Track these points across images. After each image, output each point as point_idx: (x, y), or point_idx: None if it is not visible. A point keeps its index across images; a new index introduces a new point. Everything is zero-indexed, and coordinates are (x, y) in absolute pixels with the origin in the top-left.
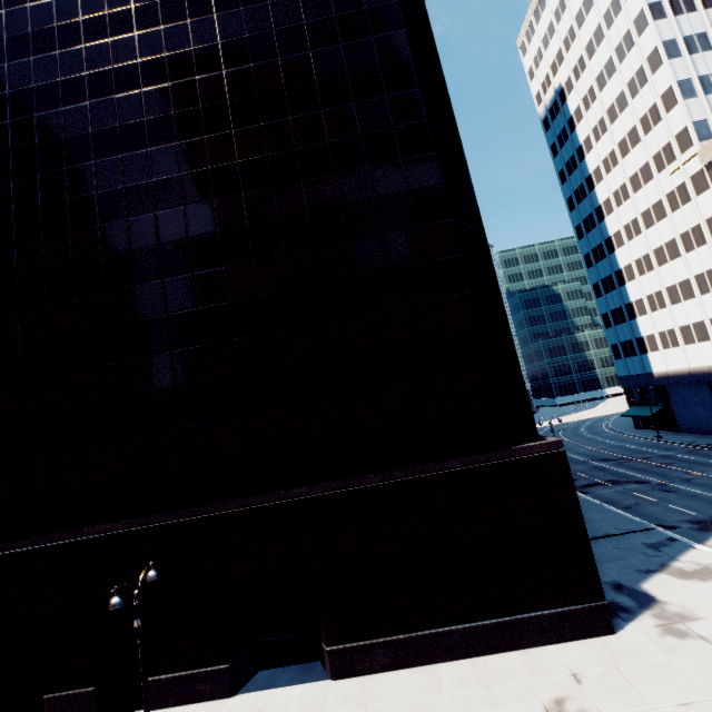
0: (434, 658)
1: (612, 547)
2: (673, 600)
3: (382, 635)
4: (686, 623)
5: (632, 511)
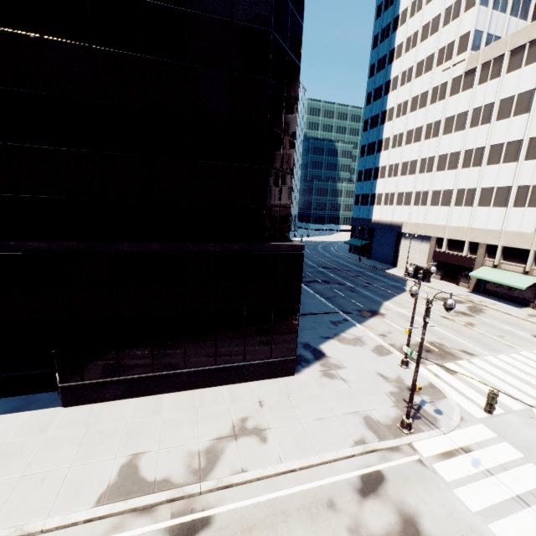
0: (162, 390)
1: (311, 321)
2: (335, 356)
3: (117, 375)
4: (337, 370)
5: (330, 300)
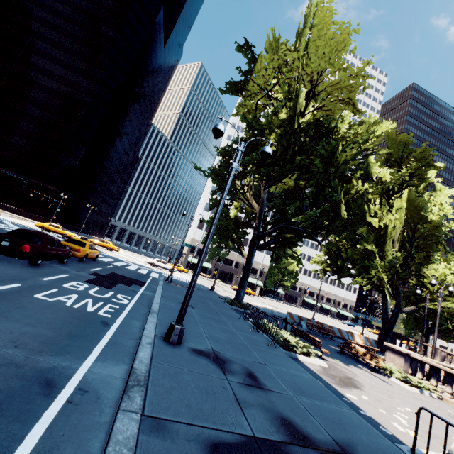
0: (2, 209)
1: (76, 233)
2: None
3: None
4: None
5: None
